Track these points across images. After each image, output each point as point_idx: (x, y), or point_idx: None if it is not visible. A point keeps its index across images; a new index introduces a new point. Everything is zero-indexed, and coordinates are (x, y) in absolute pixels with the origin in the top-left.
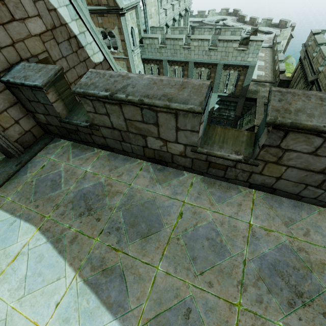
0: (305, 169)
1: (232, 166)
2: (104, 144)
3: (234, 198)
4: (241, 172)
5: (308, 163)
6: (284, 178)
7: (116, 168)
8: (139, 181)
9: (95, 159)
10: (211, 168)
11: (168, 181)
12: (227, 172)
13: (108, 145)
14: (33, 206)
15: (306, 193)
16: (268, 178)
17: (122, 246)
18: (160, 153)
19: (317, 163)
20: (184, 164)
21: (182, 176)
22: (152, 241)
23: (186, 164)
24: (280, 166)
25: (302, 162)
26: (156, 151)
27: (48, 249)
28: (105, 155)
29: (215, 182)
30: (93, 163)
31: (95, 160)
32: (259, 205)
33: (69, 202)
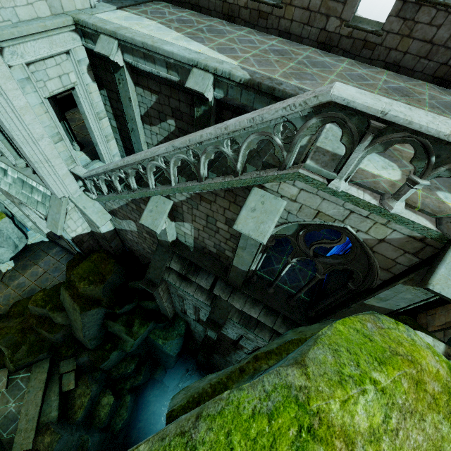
0: (302, 8)
1: (270, 13)
2: (196, 4)
3: (268, 37)
4: (275, 19)
5: (302, 1)
6: (294, 19)
7: (202, 18)
8: (216, 23)
9: (188, 13)
10: (260, 19)
11: (234, 27)
12: (268, 21)
13: (199, 4)
14: (151, 16)
15: (304, 33)
16: (287, 22)
17: (204, 34)
18: (233, 7)
19: (305, 1)
20: (245, 18)
21: (242, 28)
22: (220, 36)
23: (246, 18)
24: (292, 7)
25: (300, 1)
26: (230, 5)
27: (163, 27)
28: (195, 13)
29: (260, 33)
30: (187, 13)
31: (188, 13)
32: (280, 41)
33: (173, 20)
